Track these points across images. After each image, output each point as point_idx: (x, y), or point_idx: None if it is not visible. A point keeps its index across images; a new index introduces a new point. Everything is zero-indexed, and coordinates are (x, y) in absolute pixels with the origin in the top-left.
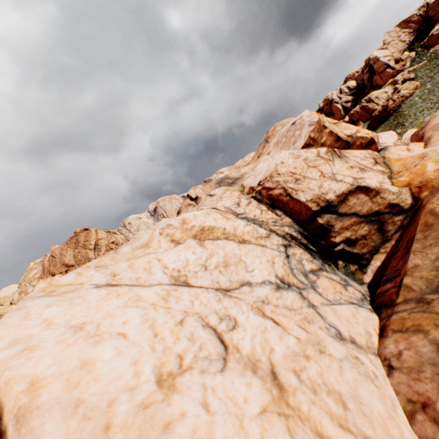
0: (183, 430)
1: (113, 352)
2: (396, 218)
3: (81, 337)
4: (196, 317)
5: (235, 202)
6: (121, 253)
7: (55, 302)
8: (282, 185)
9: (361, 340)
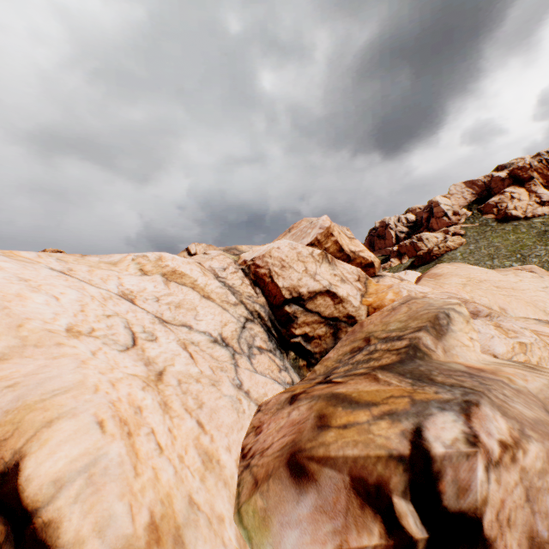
0: (70, 350)
1: (44, 301)
2: (349, 329)
3: (24, 284)
4: (124, 320)
5: (223, 266)
6: (87, 260)
7: (11, 261)
8: (269, 266)
9: (255, 395)
